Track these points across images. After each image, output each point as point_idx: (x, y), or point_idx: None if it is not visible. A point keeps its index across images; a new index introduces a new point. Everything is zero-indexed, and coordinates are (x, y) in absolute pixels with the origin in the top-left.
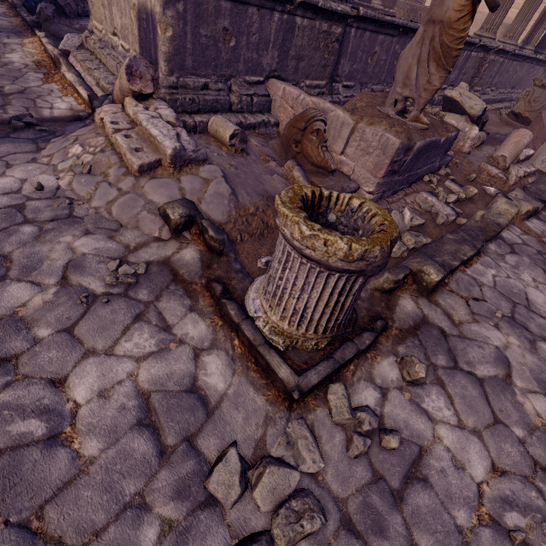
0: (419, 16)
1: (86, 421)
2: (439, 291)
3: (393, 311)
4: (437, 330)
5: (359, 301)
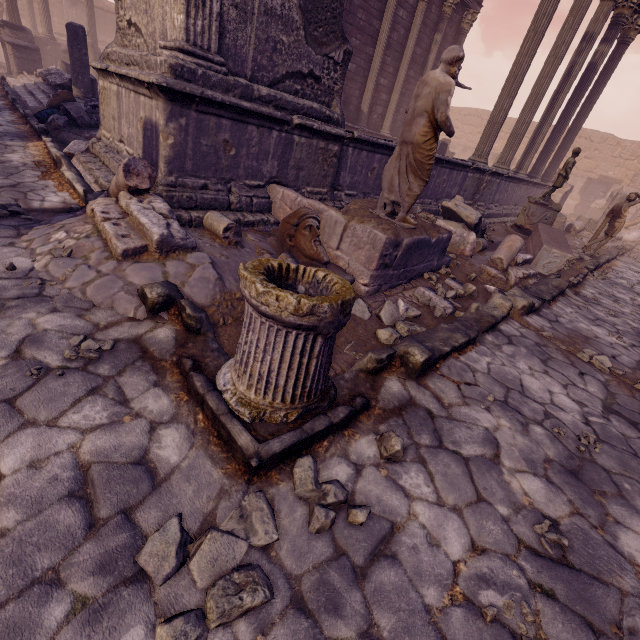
0: None
1: (8, 491)
2: (430, 375)
3: (378, 392)
4: (424, 411)
5: (342, 381)
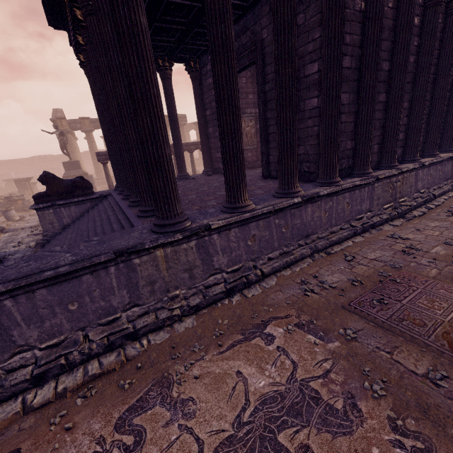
0: None
1: None
2: None
3: None
4: None
5: None
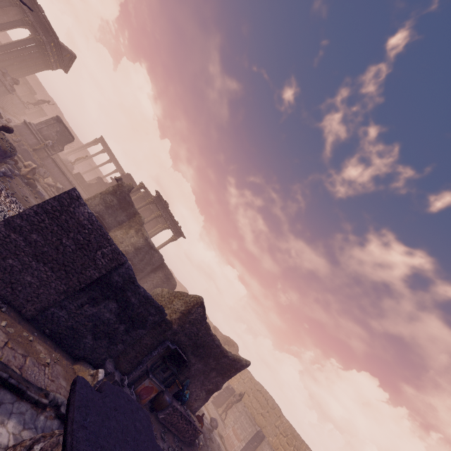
0: None
1: None
2: None
3: None
4: None
5: None
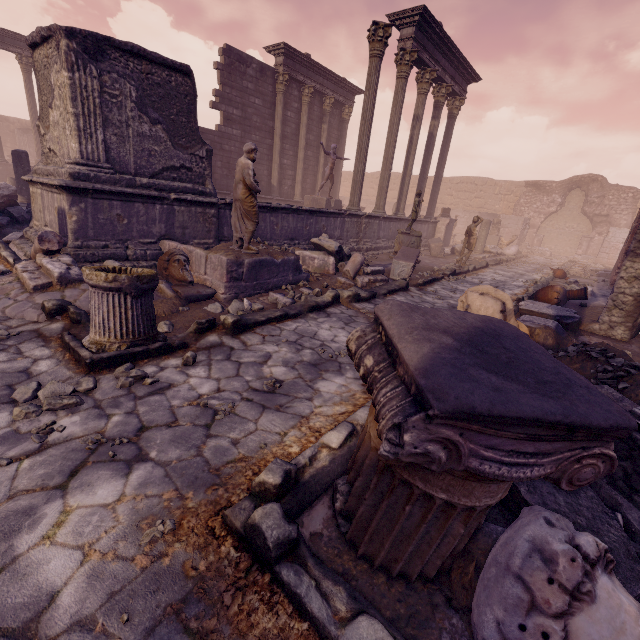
0: (319, 203)
1: None
2: (245, 333)
3: (199, 341)
4: (228, 348)
5: (175, 338)
